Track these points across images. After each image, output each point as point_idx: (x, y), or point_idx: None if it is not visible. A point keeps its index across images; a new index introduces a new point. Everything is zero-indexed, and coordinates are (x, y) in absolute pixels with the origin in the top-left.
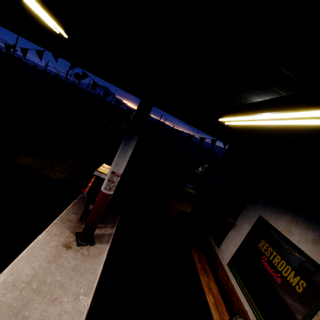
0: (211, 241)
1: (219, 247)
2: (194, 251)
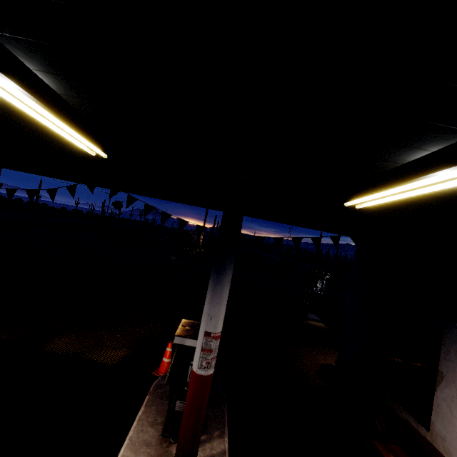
0: (406, 418)
1: (429, 429)
2: (384, 450)
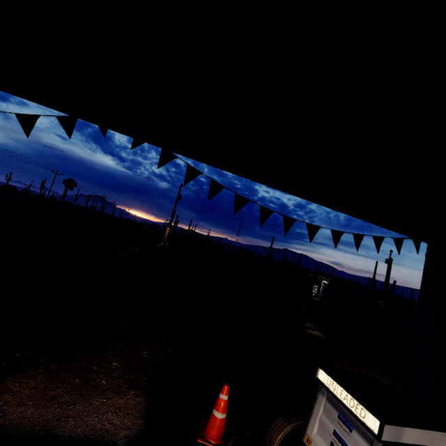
0: None
1: None
2: None
